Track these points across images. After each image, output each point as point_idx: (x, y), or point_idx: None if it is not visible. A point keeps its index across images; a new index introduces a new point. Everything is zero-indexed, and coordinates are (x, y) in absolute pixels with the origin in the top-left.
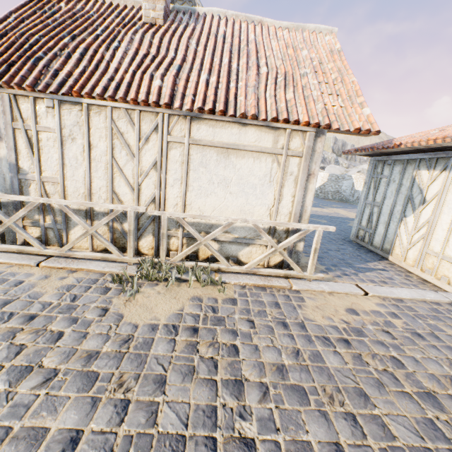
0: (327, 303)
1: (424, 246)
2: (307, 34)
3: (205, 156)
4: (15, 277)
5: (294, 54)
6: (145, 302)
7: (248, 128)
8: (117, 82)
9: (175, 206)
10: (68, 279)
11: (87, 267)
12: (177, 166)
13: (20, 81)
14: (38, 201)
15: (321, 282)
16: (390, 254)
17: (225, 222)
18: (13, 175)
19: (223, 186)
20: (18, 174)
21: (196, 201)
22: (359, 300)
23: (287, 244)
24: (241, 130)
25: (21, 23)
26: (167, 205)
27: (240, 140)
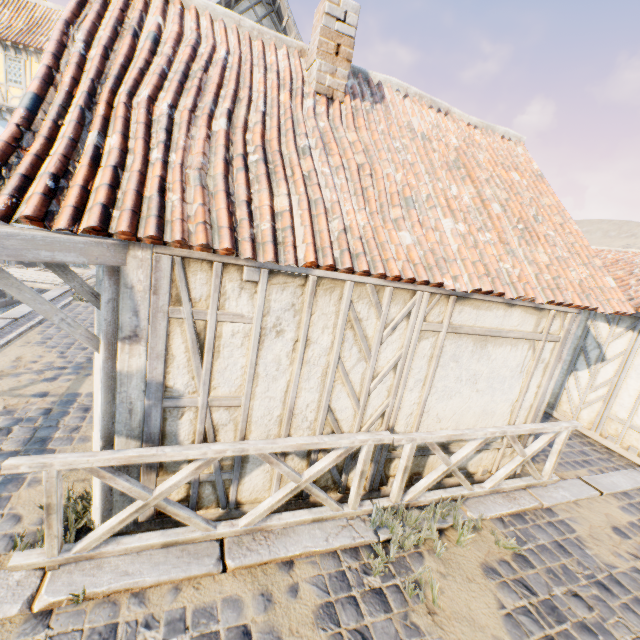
0: (591, 524)
1: (605, 409)
2: (501, 142)
3: (459, 346)
4: (221, 623)
5: (509, 180)
6: (452, 606)
7: (514, 309)
8: (360, 237)
9: (408, 416)
10: (303, 590)
11: (304, 548)
12: (423, 362)
13: (207, 237)
14: (223, 454)
15: (554, 484)
16: (555, 410)
17: (462, 428)
18: (153, 402)
19: (471, 382)
20: (163, 400)
21: (436, 406)
22: (604, 507)
23: (536, 451)
24: (507, 311)
25: (105, 60)
26: (399, 416)
27: (502, 324)
